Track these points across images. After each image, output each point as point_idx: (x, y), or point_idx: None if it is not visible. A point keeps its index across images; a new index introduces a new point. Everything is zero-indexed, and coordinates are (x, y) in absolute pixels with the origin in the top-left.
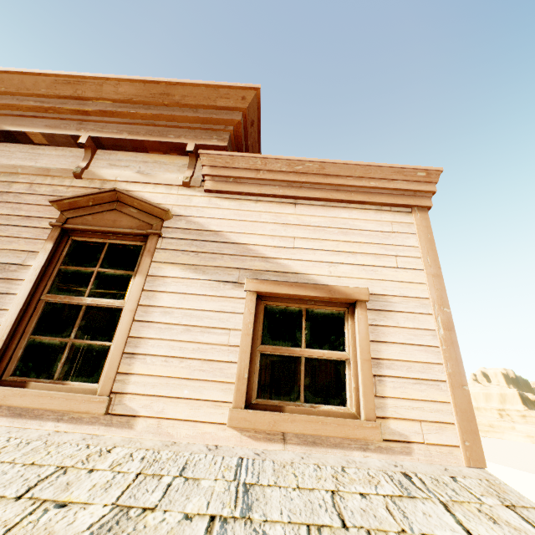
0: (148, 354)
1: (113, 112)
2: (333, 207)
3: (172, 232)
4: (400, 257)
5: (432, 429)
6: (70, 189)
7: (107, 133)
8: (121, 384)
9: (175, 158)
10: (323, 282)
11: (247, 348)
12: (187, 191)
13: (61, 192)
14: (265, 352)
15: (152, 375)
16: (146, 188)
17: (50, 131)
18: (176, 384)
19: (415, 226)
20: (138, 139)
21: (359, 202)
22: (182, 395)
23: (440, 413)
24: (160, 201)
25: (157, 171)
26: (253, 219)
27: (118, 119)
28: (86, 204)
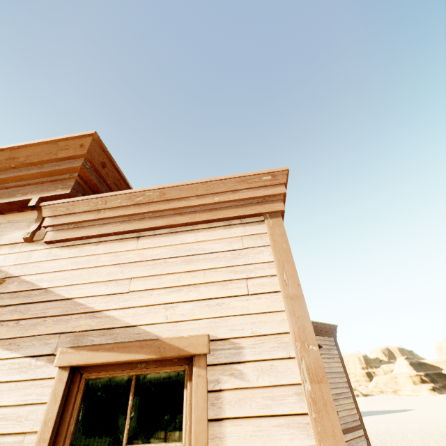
0: None
1: None
2: (178, 233)
3: None
4: (252, 278)
5: None
6: None
7: None
8: None
9: (29, 213)
10: (156, 334)
11: None
12: (30, 246)
13: None
14: None
15: None
16: None
17: None
18: None
19: (268, 236)
20: None
21: (206, 221)
22: None
23: None
24: None
25: (7, 231)
26: (90, 265)
27: None
28: None
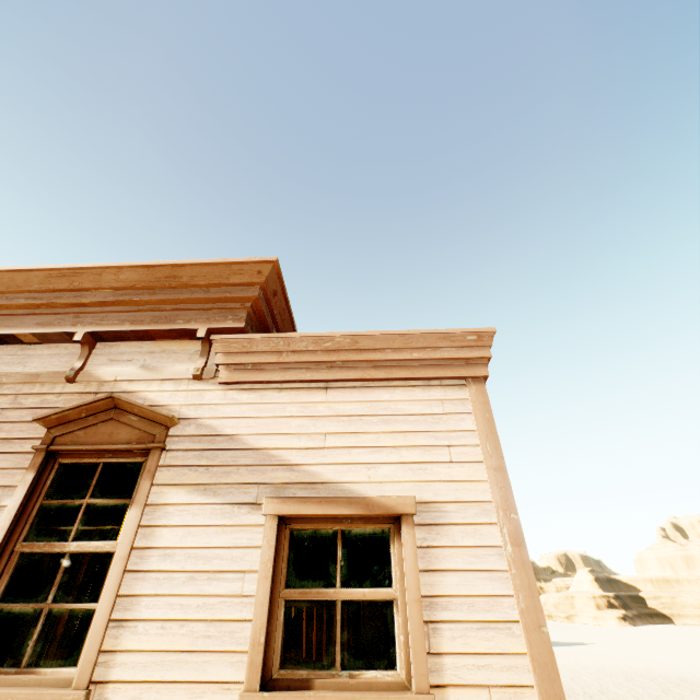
0: (141, 618)
1: (113, 301)
2: (371, 388)
3: (179, 442)
4: (454, 446)
5: (505, 697)
6: (62, 397)
7: (107, 325)
8: (104, 667)
9: (187, 343)
10: (360, 492)
11: (265, 597)
12: (199, 384)
13: (50, 402)
14: (291, 598)
15: (144, 651)
16: (151, 386)
17: (42, 330)
18: (174, 660)
19: (471, 403)
20: (142, 329)
21: (402, 379)
22: (181, 678)
23: (513, 671)
24: (166, 402)
25: (165, 363)
26: (276, 414)
27: (120, 308)
28: (78, 416)
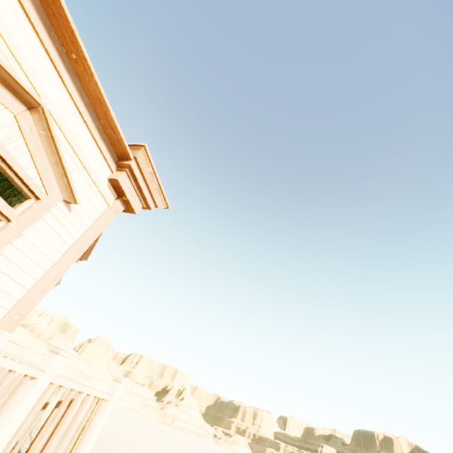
0: None
1: None
2: None
3: None
4: None
5: None
6: None
7: None
8: None
9: None
10: None
11: None
12: None
13: None
14: None
15: None
16: None
17: None
18: None
19: None
20: None
21: None
22: None
23: None
24: None
25: None
26: None
27: None
28: None
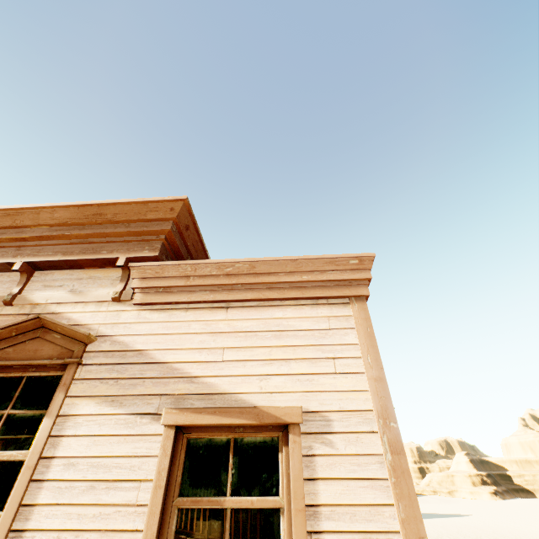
0: (39, 528)
1: (49, 236)
2: (266, 307)
3: (94, 357)
4: (339, 358)
5: None
6: None
7: (42, 256)
8: None
9: (111, 271)
10: (252, 402)
11: (157, 507)
12: (117, 306)
13: None
14: (183, 506)
15: None
16: (76, 308)
17: None
18: None
19: (353, 319)
20: (71, 259)
21: (294, 298)
22: None
23: None
24: (87, 322)
25: (90, 288)
26: (182, 331)
27: (54, 242)
28: (9, 335)
